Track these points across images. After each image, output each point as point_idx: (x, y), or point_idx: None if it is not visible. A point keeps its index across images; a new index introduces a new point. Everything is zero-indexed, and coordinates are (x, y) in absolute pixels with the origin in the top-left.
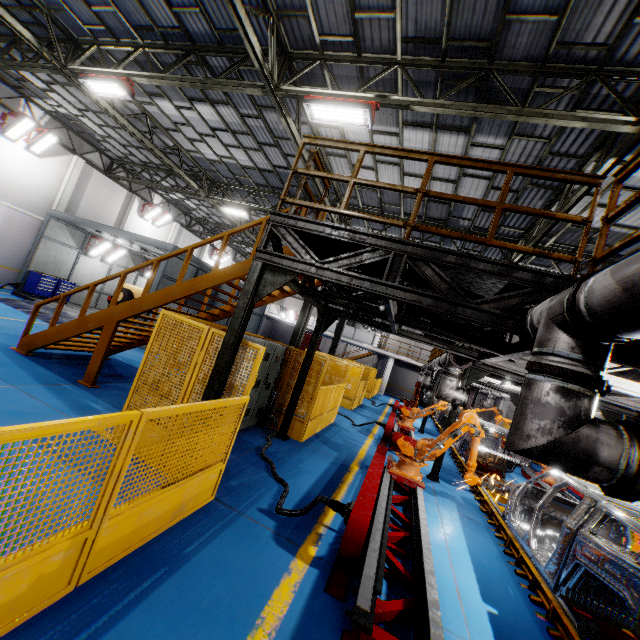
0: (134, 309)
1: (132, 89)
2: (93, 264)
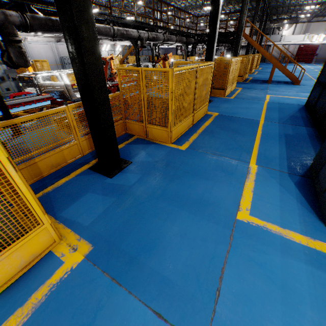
0: (124, 59)
1: (100, 8)
2: (104, 53)
